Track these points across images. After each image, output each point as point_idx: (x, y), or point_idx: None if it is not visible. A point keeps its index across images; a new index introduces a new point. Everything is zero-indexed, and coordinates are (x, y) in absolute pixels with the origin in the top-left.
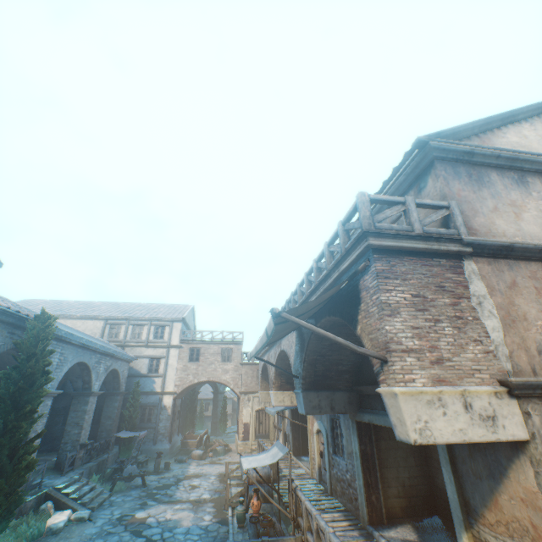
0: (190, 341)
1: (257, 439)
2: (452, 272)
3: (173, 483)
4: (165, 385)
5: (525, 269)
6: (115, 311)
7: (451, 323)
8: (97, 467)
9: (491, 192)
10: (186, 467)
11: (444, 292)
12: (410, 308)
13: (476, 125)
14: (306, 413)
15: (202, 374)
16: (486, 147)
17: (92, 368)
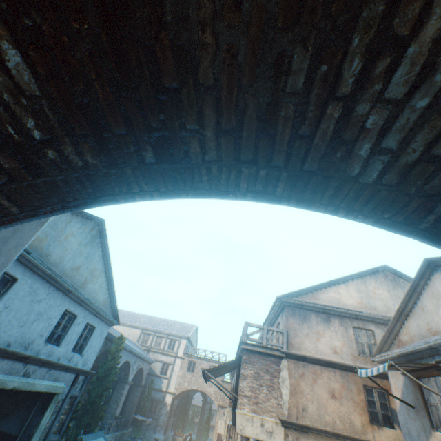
0: (189, 355)
1: None
2: (275, 364)
3: None
4: (169, 386)
5: (311, 368)
6: (148, 323)
7: (267, 388)
8: (120, 436)
9: (308, 325)
10: None
11: (268, 373)
12: (252, 377)
13: (310, 288)
14: (233, 423)
15: (194, 383)
16: (309, 302)
17: (131, 365)
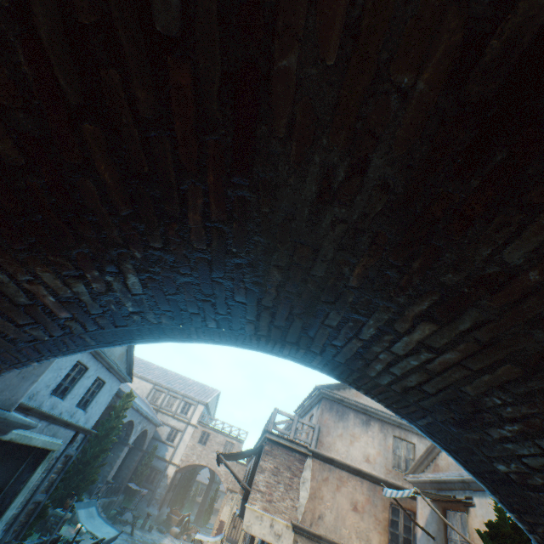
0: (205, 424)
1: (226, 542)
2: (299, 461)
3: (150, 542)
4: (174, 456)
5: (338, 473)
6: (163, 378)
7: (285, 486)
8: (108, 504)
9: (344, 424)
10: (163, 537)
11: (289, 470)
12: (270, 472)
13: None
14: (240, 515)
15: (204, 458)
16: (351, 399)
17: (135, 426)
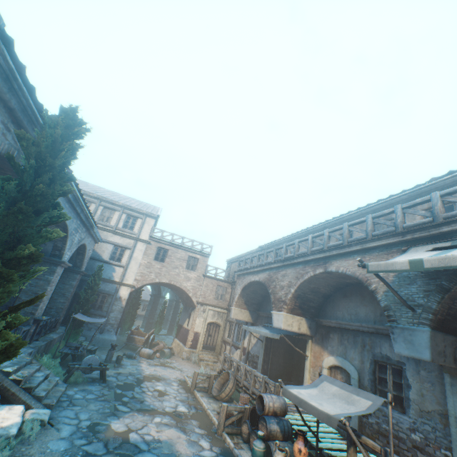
0: (159, 240)
1: (203, 350)
2: None
3: (134, 383)
4: (125, 277)
5: None
6: (85, 187)
7: None
8: (44, 347)
9: None
10: (138, 364)
11: None
12: None
13: None
14: (432, 360)
15: (165, 276)
16: None
17: (69, 234)
